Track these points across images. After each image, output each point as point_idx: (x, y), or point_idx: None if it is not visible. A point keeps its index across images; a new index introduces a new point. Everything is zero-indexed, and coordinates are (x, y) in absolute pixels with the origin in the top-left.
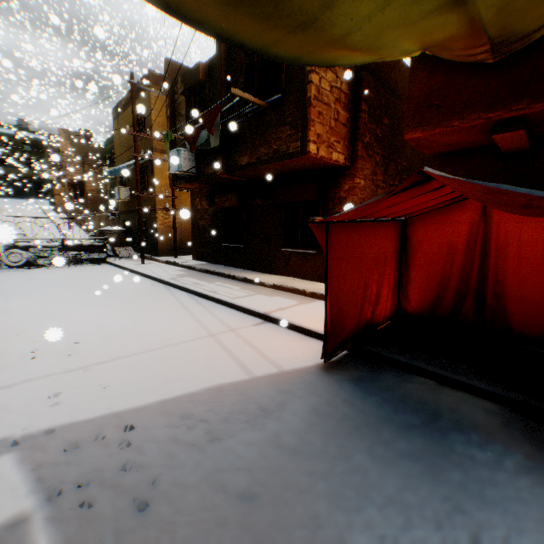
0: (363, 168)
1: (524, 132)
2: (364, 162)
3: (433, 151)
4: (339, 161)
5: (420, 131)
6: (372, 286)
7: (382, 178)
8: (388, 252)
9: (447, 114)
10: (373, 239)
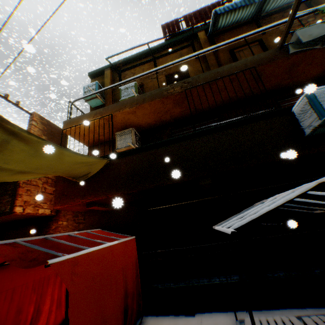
0: (66, 215)
1: (100, 206)
2: (66, 211)
3: (80, 210)
4: (46, 213)
5: (60, 205)
6: (30, 306)
7: (83, 217)
8: (52, 274)
9: (69, 198)
10: (32, 270)
